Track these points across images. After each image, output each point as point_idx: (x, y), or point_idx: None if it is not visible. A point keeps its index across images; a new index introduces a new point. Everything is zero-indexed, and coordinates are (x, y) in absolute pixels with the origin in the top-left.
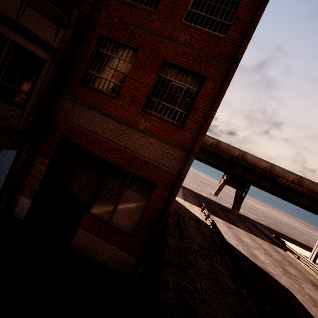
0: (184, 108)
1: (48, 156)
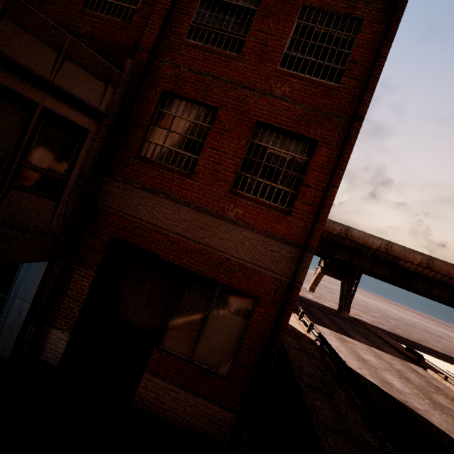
0: (289, 184)
1: (93, 266)
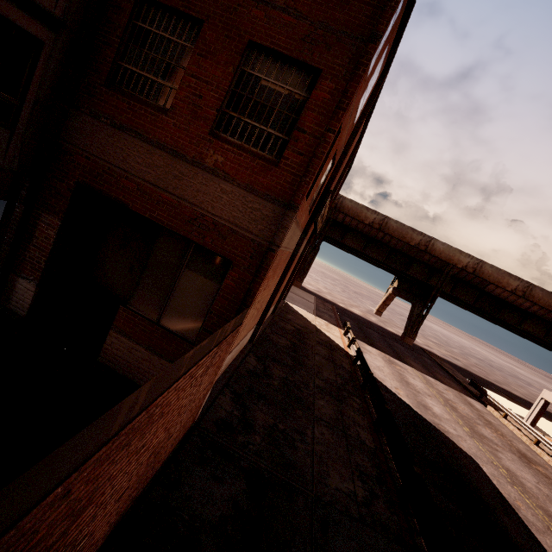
0: (281, 128)
1: (59, 214)
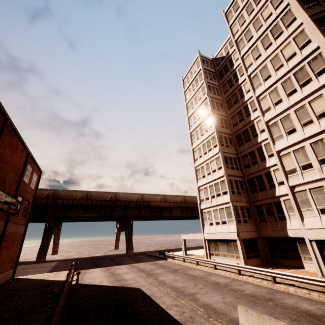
0: None
1: None
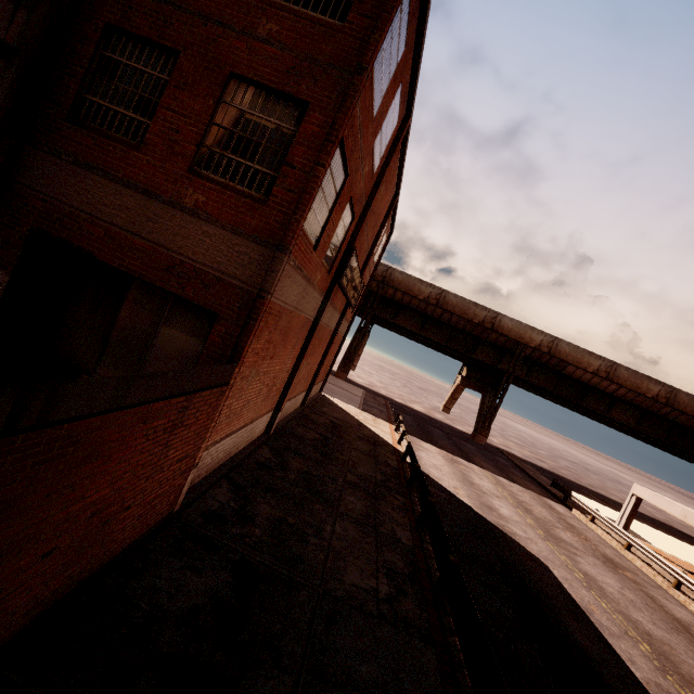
0: (270, 164)
1: (7, 267)
